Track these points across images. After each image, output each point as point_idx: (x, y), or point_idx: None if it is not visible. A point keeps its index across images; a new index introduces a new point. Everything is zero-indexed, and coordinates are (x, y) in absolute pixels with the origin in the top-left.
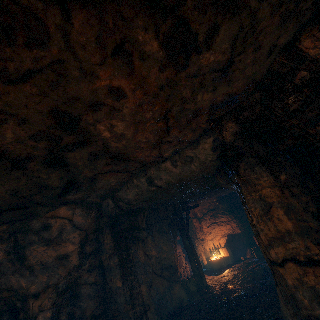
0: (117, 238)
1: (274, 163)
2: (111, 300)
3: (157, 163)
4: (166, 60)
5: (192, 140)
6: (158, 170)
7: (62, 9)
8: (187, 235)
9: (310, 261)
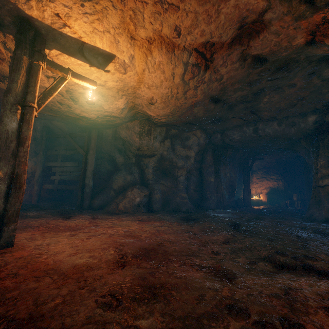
0: (214, 158)
1: None
2: (206, 186)
3: (268, 120)
4: (328, 78)
5: (302, 113)
6: (265, 125)
7: (308, 64)
8: (248, 175)
9: None
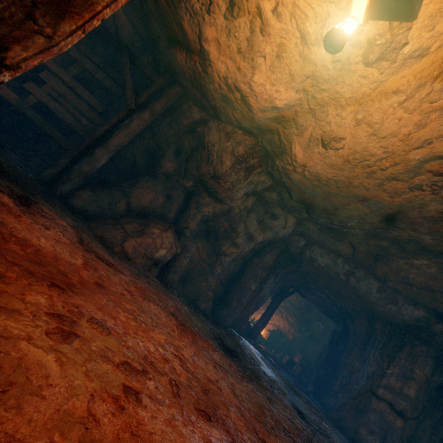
0: (274, 262)
1: (439, 369)
2: (241, 289)
3: (374, 276)
4: None
5: (416, 300)
6: (366, 277)
7: None
8: (279, 303)
9: (400, 413)
